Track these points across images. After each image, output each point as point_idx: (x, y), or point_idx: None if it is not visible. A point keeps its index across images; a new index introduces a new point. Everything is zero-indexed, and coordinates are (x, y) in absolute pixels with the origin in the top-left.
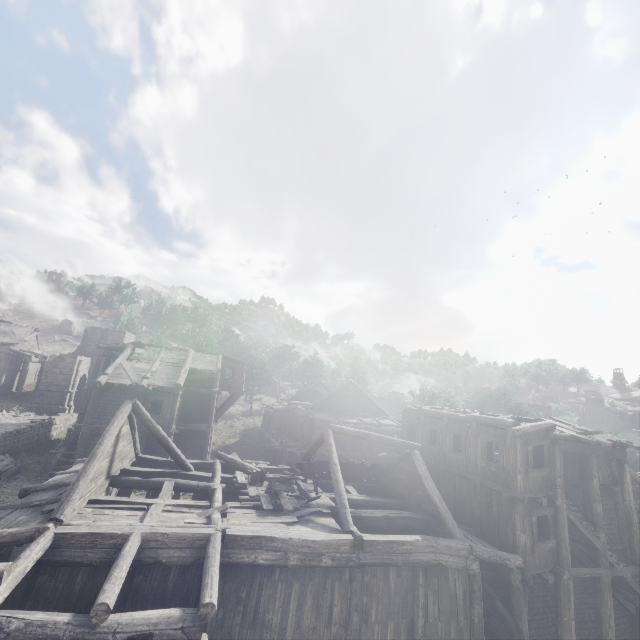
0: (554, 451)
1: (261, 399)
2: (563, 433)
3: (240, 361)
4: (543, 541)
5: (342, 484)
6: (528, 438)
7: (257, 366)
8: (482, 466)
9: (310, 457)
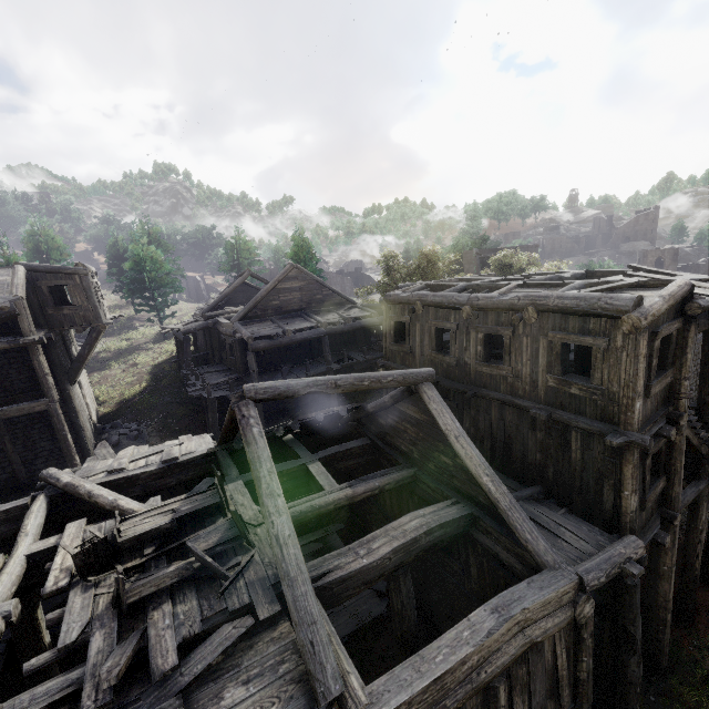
0: (686, 336)
1: (172, 314)
2: (708, 299)
3: (72, 270)
4: (653, 486)
5: (293, 548)
6: (655, 325)
7: (147, 267)
8: (548, 386)
9: (231, 438)
